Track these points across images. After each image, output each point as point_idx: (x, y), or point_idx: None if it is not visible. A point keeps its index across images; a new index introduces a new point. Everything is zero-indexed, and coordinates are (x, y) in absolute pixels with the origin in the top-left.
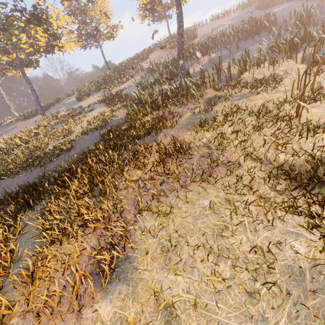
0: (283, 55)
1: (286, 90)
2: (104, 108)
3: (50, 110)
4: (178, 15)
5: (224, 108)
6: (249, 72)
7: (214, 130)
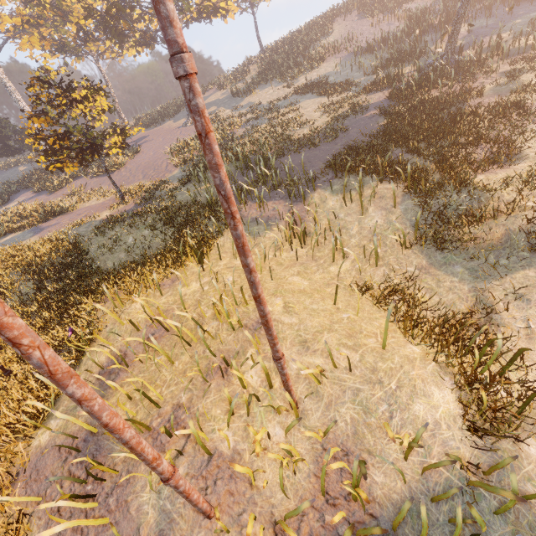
0: None
1: None
2: (320, 99)
3: (183, 114)
4: None
5: None
6: None
7: None
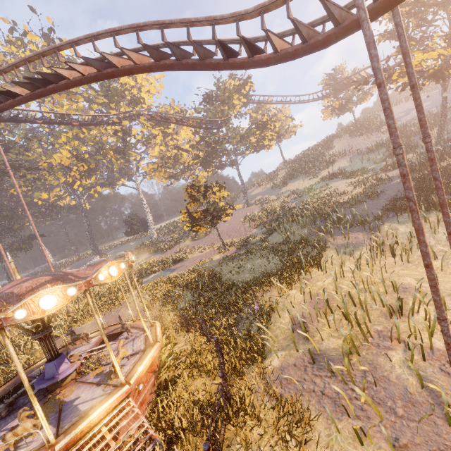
0: None
1: None
2: (345, 180)
3: (237, 202)
4: (444, 103)
5: None
6: None
7: None
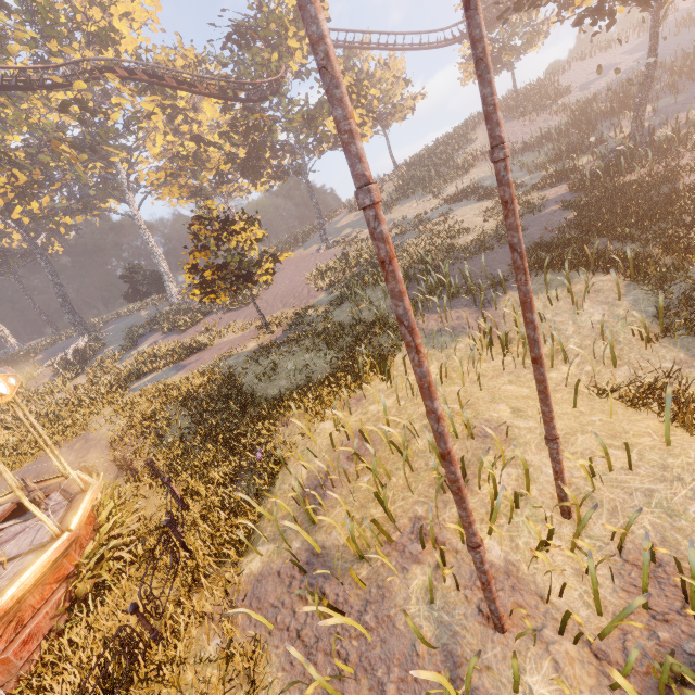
0: None
1: None
2: (478, 204)
3: (314, 240)
4: (651, 56)
5: None
6: None
7: None
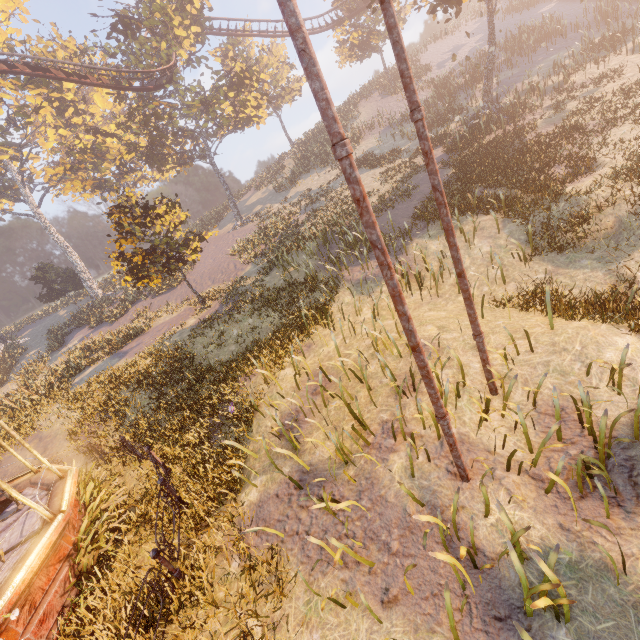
0: (609, 53)
1: (632, 76)
2: (373, 171)
3: (227, 220)
4: (491, 38)
5: (584, 101)
6: (575, 77)
7: (587, 115)
